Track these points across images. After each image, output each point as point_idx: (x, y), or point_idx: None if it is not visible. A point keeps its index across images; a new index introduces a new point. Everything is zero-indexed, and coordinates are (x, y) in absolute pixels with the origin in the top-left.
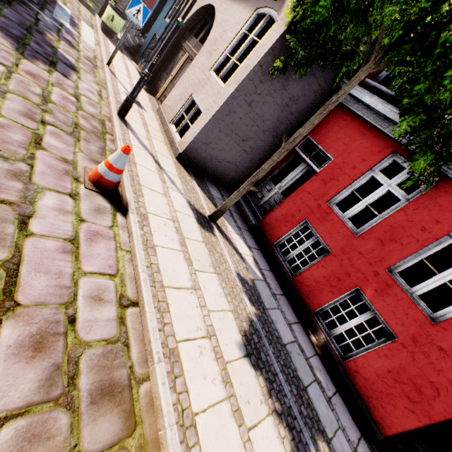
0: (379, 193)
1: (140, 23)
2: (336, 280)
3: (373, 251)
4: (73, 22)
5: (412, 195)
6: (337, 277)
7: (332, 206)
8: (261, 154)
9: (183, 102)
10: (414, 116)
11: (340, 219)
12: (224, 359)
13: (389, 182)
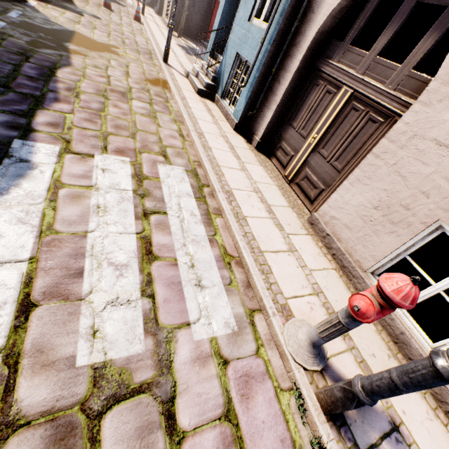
0: None
1: None
2: None
3: None
4: None
5: None
6: None
7: None
8: (205, 12)
9: (167, 5)
10: None
11: None
12: None
13: None
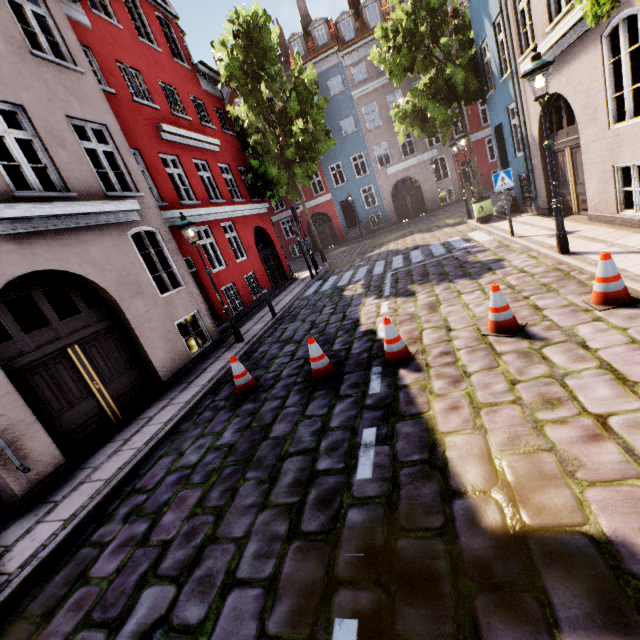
0: None
1: (510, 184)
2: None
3: None
4: (465, 240)
5: None
6: None
7: None
8: None
9: (610, 183)
10: None
11: None
12: None
13: None
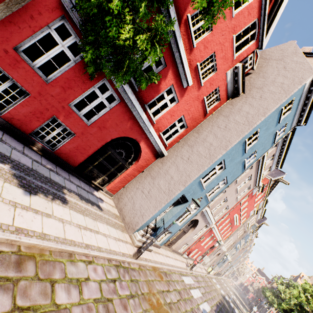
0: (57, 51)
1: None
2: (40, 114)
3: (60, 94)
4: None
5: (77, 58)
6: (40, 112)
7: (21, 54)
8: None
9: None
10: (93, 50)
11: (32, 68)
12: (28, 206)
13: (63, 44)
